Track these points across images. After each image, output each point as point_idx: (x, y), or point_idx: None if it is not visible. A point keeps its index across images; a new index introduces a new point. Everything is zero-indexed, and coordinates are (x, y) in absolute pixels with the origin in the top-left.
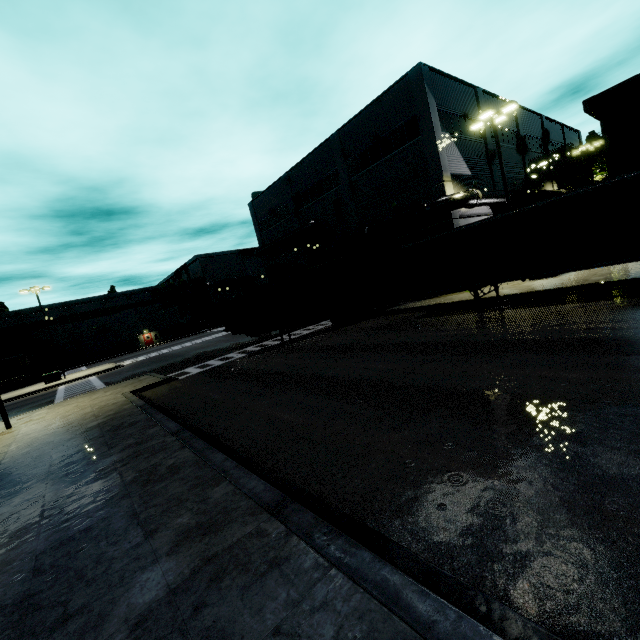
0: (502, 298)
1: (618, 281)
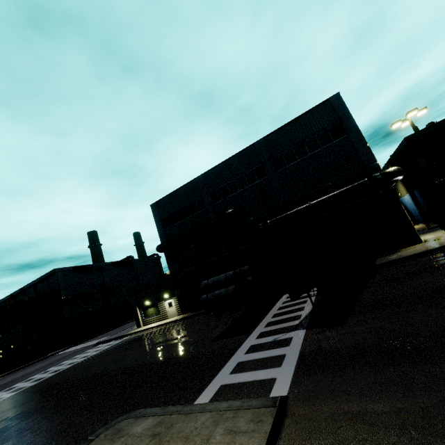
0: None
1: None
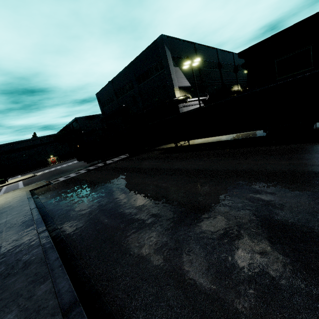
0: (190, 146)
1: (226, 141)
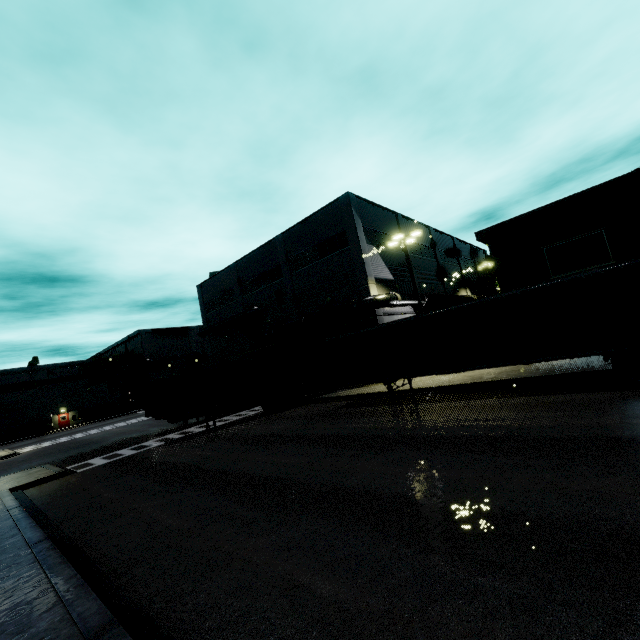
0: (415, 391)
1: (501, 381)
